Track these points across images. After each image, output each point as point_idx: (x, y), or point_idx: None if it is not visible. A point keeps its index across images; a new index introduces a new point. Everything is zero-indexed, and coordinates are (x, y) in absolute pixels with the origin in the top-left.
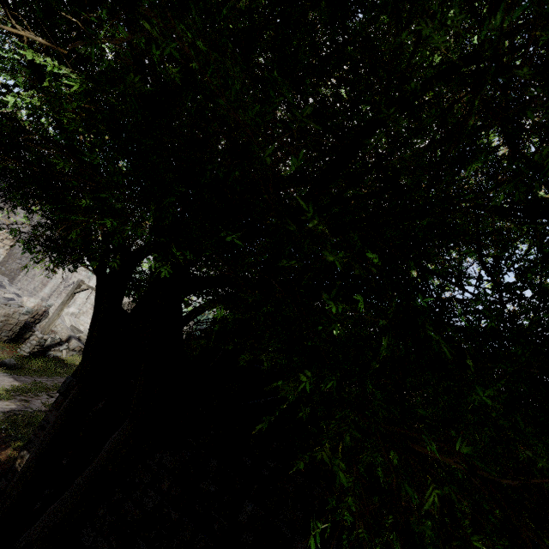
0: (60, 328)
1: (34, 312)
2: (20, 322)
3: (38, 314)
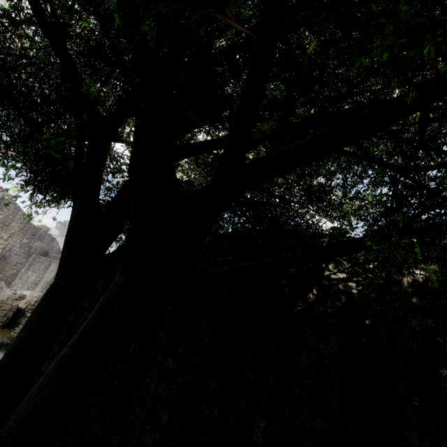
0: None
1: (27, 303)
2: (13, 308)
3: (30, 304)
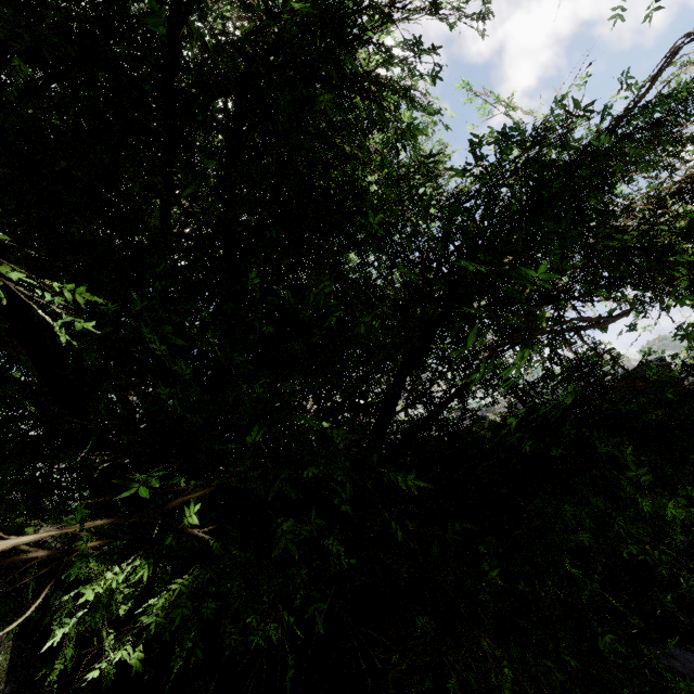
0: None
1: None
2: None
3: None
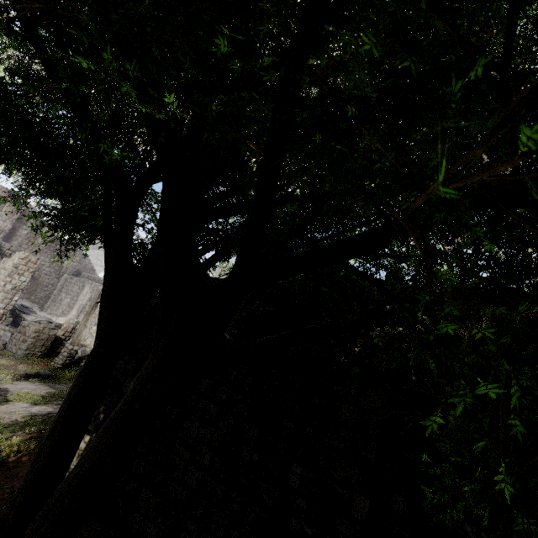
0: (89, 342)
1: (64, 330)
2: (50, 337)
3: (67, 331)
